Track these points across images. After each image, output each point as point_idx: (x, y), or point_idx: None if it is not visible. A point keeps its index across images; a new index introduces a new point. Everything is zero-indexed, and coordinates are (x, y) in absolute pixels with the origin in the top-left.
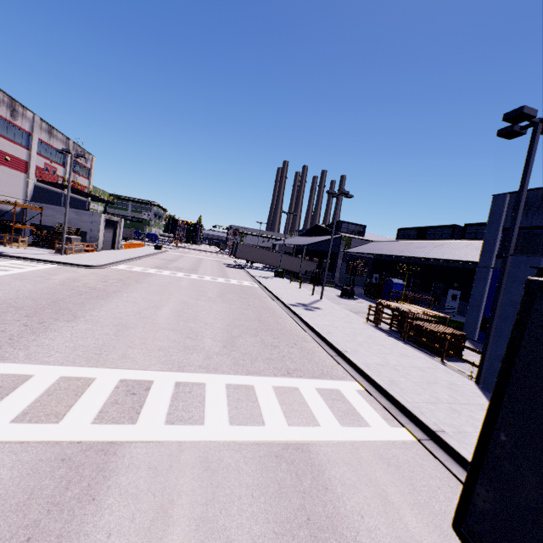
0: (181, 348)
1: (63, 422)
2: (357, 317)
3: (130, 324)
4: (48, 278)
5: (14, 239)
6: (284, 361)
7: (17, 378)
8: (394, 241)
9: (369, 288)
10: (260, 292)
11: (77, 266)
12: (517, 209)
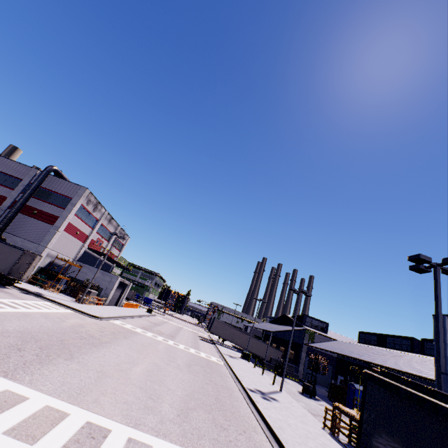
0: (142, 406)
1: (36, 445)
2: (314, 419)
3: (109, 373)
4: (64, 320)
5: (53, 285)
6: (229, 446)
7: (18, 397)
8: (356, 343)
9: (333, 391)
10: (224, 370)
11: (86, 315)
12: (438, 330)
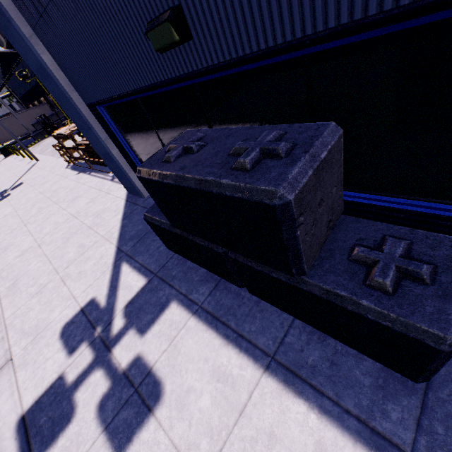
0: None
1: None
2: (62, 164)
3: None
4: None
5: None
6: None
7: None
8: None
9: None
10: None
11: None
12: None
